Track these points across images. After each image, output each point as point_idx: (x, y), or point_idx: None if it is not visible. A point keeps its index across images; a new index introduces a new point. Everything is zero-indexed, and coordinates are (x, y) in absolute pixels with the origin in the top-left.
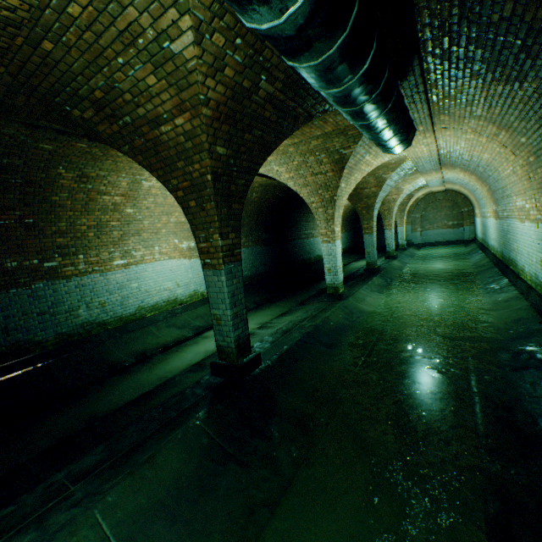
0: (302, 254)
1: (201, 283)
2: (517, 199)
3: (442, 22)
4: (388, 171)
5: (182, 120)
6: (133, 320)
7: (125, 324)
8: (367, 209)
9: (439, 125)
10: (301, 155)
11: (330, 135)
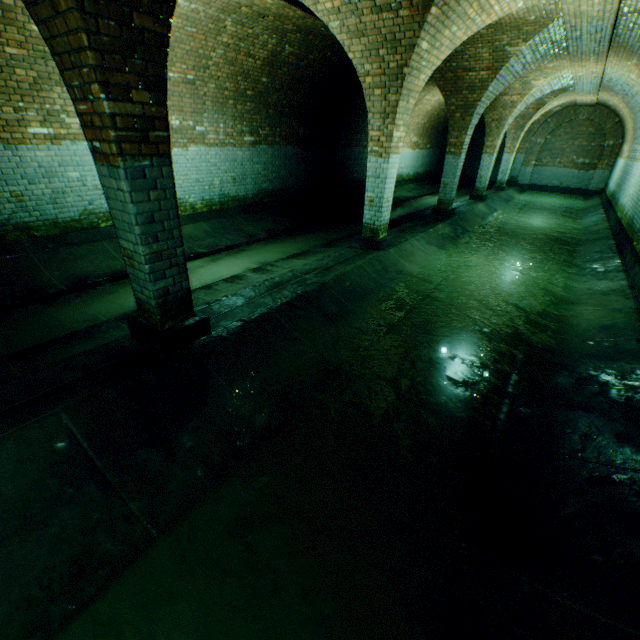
0: (358, 171)
1: (192, 189)
2: None
3: None
4: (518, 39)
5: None
6: (77, 229)
7: (63, 234)
8: (464, 111)
9: None
10: None
11: None
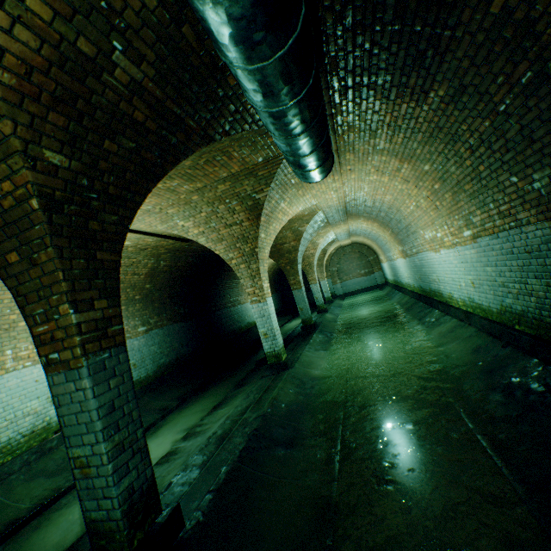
0: (231, 324)
1: None
2: (426, 232)
3: (346, 3)
4: (303, 223)
5: None
6: None
7: None
8: (291, 264)
9: (345, 167)
10: (208, 204)
11: (239, 176)
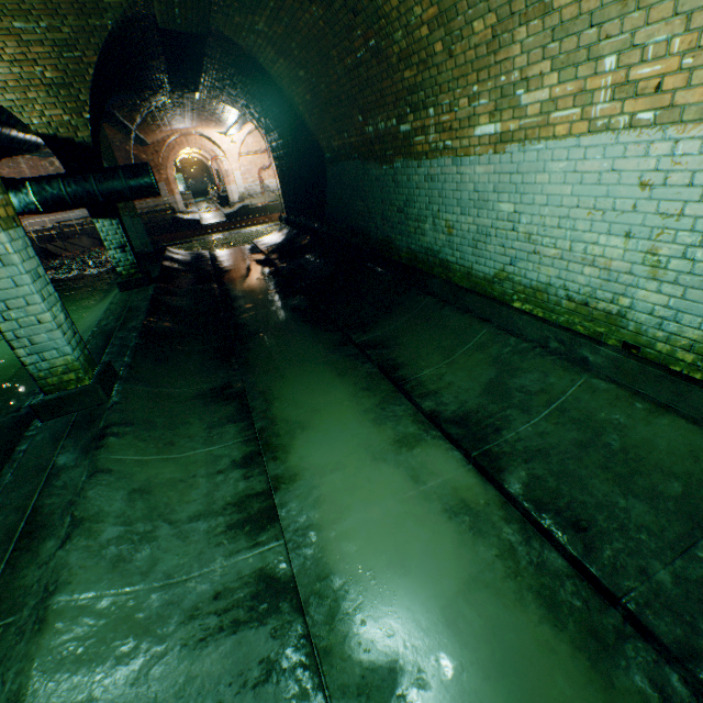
0: None
1: None
2: None
3: None
4: None
5: None
6: (485, 292)
7: (464, 290)
8: None
9: None
10: None
11: None
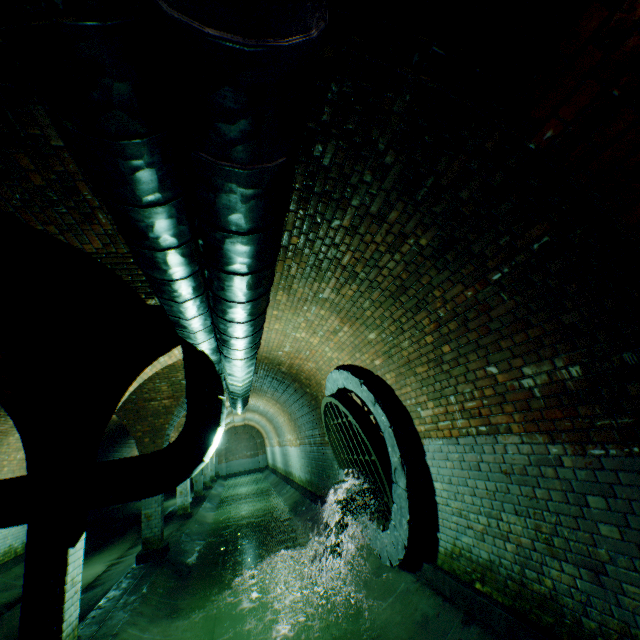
0: None
1: (19, 534)
2: (288, 434)
3: (260, 378)
4: None
5: (168, 401)
6: None
7: None
8: None
9: (252, 395)
10: None
11: None
